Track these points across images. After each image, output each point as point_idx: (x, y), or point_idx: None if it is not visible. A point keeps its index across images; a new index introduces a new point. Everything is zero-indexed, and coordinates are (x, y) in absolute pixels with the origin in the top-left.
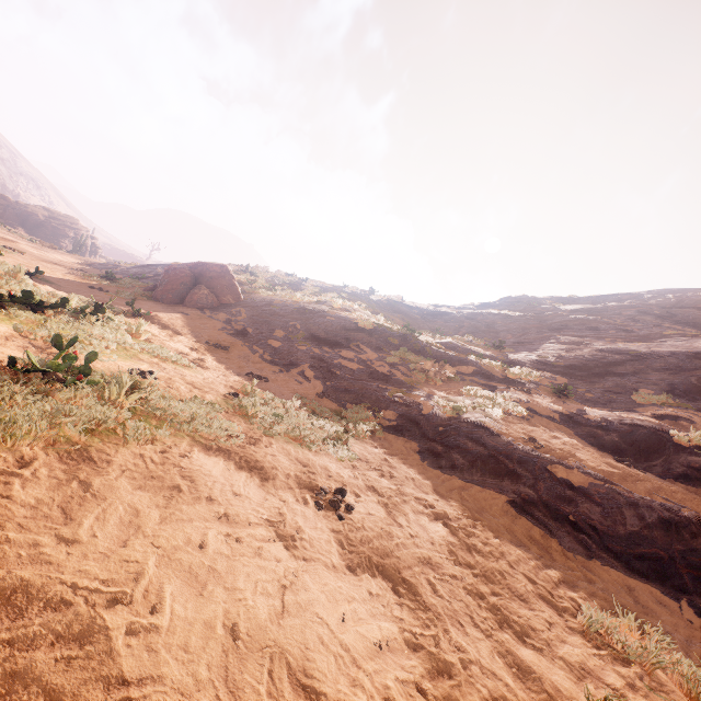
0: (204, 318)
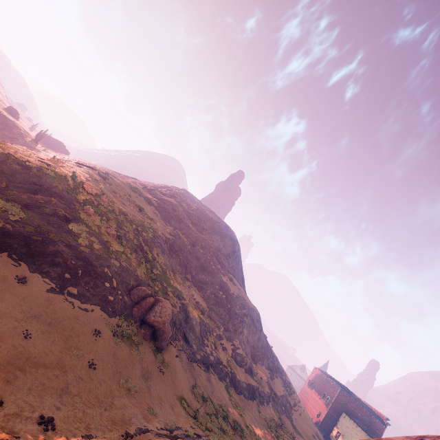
0: (179, 353)
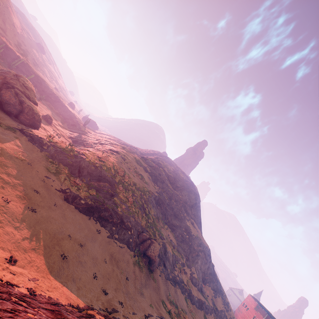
0: (161, 273)
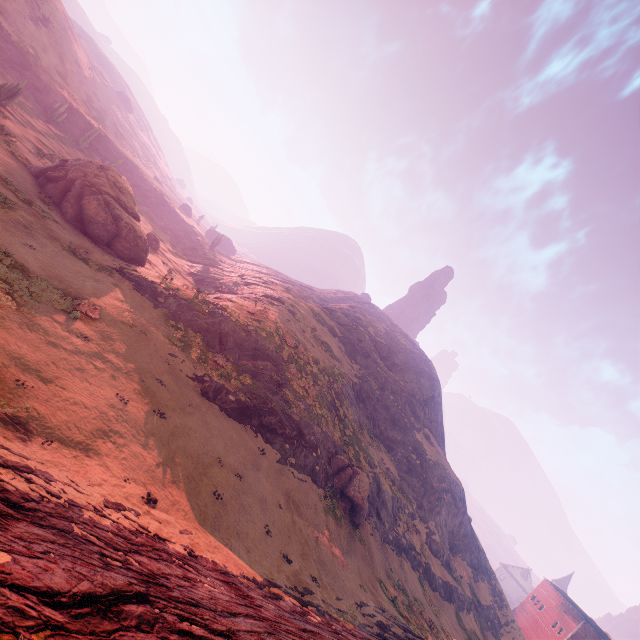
0: (373, 531)
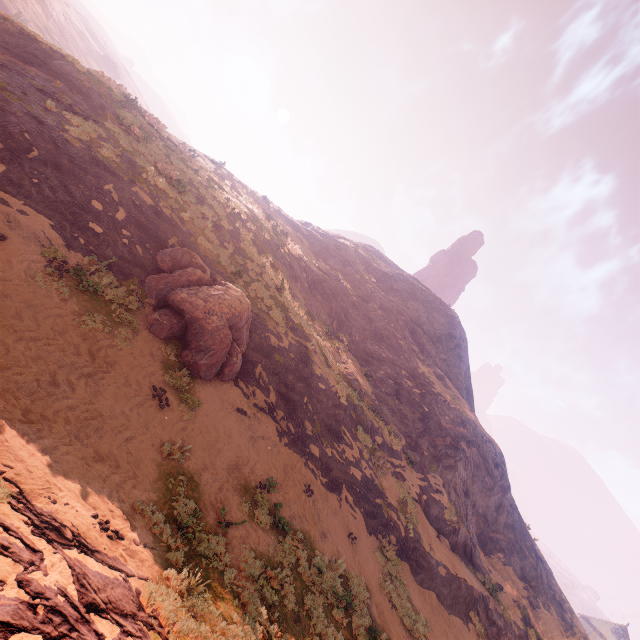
0: (256, 412)
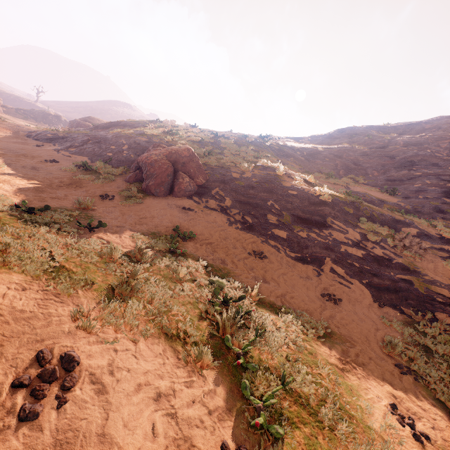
0: (204, 210)
